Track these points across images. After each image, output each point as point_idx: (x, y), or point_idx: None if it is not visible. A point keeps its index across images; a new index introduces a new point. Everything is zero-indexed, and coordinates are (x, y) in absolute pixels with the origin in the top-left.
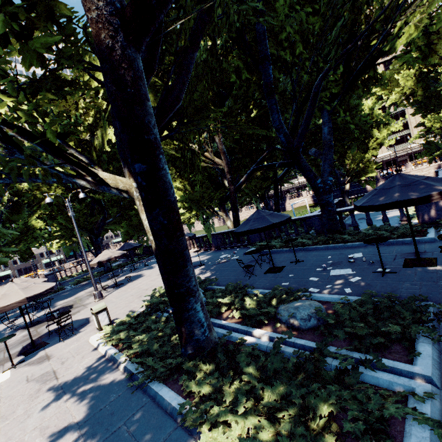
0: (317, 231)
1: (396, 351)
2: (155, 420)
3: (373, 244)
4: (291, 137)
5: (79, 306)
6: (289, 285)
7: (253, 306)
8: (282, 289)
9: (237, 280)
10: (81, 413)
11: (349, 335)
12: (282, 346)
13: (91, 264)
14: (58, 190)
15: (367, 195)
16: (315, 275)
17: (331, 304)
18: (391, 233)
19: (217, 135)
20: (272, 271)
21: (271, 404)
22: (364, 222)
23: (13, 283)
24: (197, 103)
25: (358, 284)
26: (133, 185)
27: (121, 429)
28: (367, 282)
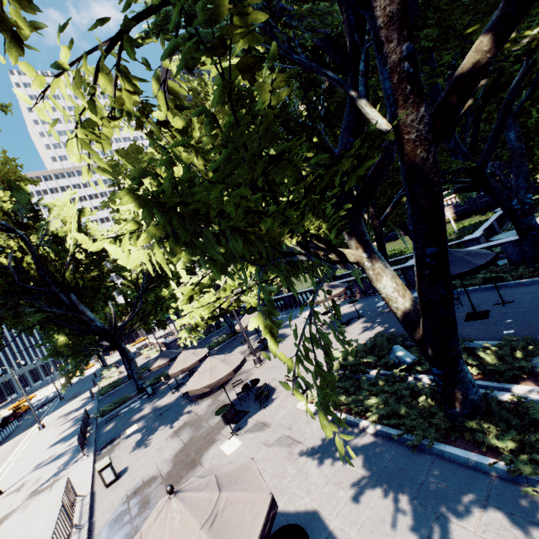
0: (510, 260)
1: None
2: (461, 473)
3: None
4: (470, 155)
5: (241, 374)
6: (516, 333)
7: (493, 361)
8: (519, 339)
9: None
10: (365, 470)
11: None
12: None
13: (239, 329)
14: None
15: None
16: None
17: None
18: None
19: None
20: (475, 318)
21: None
22: None
23: (211, 357)
24: None
25: None
26: (363, 256)
27: (428, 481)
28: None
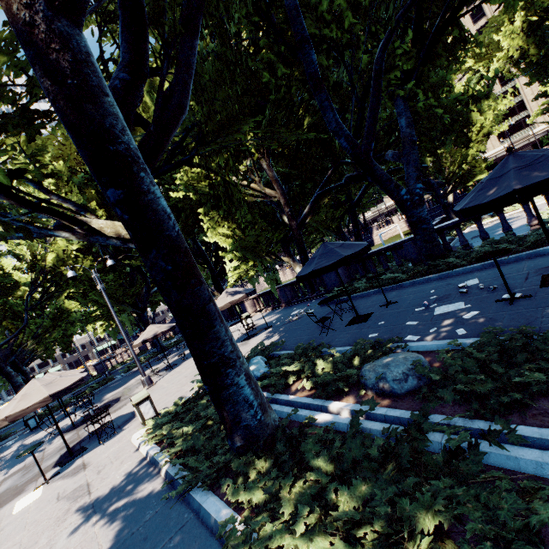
0: (413, 260)
1: (544, 412)
2: (197, 545)
3: (493, 264)
4: (355, 139)
5: (126, 398)
6: (379, 336)
7: (329, 370)
8: (367, 342)
9: (311, 339)
10: (110, 540)
11: (465, 396)
12: (369, 422)
13: (135, 345)
14: (86, 262)
15: (471, 193)
16: (414, 317)
17: (437, 354)
18: (518, 245)
19: (264, 159)
20: (356, 322)
21: (346, 515)
22: (480, 240)
23: (35, 379)
24: (221, 117)
25: (475, 321)
26: None
27: None
28: (489, 315)
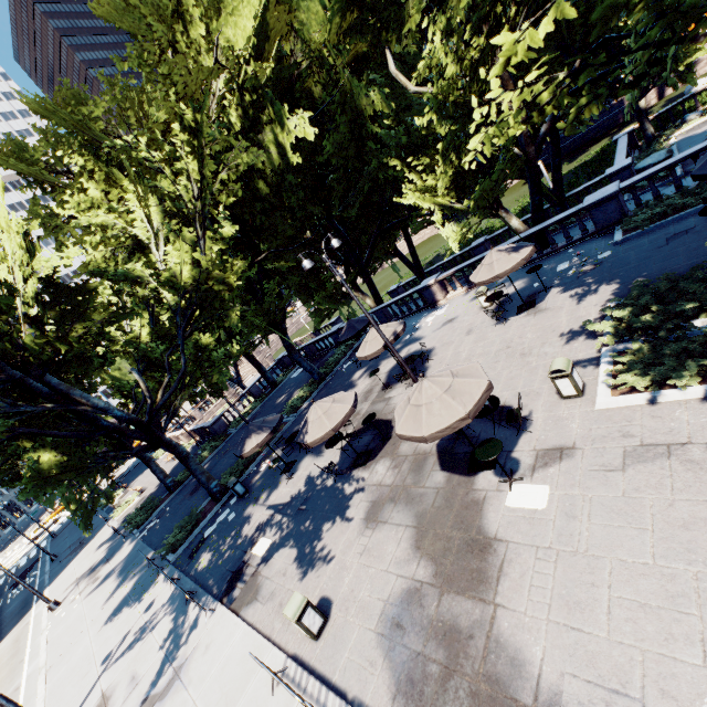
0: None
1: None
2: None
3: None
4: None
5: None
6: None
7: None
8: None
9: None
10: None
11: None
12: None
13: (371, 355)
14: (238, 268)
15: None
16: None
17: None
18: None
19: None
20: None
21: None
22: None
23: (428, 378)
24: None
25: None
26: None
27: None
28: None
